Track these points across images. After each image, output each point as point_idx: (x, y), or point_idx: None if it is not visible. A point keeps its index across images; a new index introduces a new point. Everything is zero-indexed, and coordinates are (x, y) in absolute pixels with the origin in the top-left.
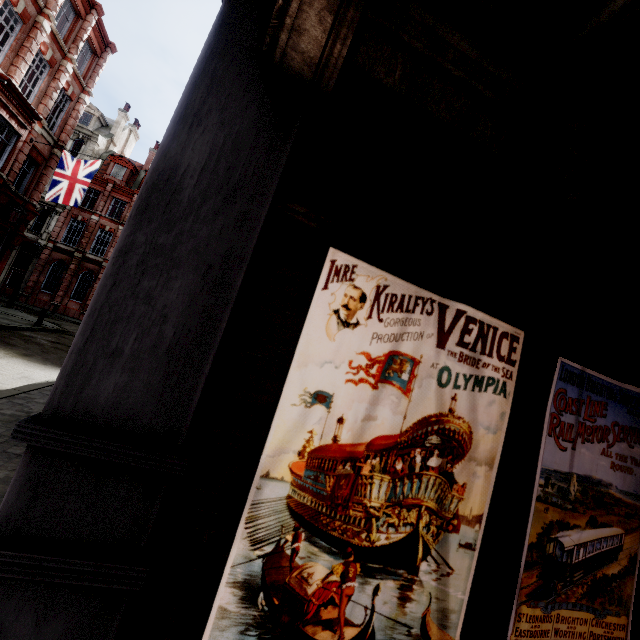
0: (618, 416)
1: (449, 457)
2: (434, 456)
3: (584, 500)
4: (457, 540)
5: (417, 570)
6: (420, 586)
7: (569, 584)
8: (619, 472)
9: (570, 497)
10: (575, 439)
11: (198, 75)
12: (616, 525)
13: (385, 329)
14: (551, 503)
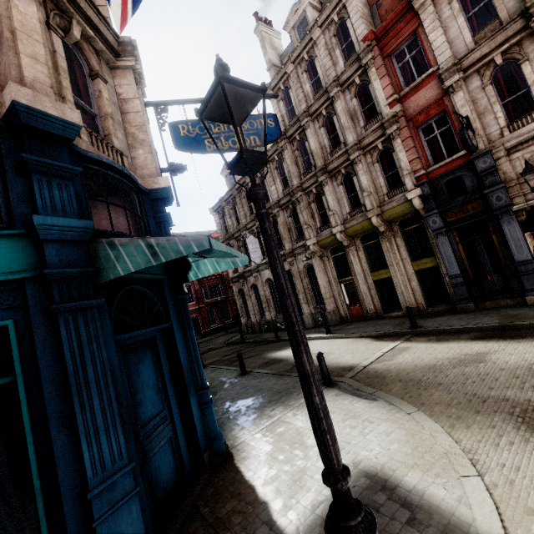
0: None
1: None
2: None
3: None
4: None
5: None
6: None
7: None
8: None
9: None
10: None
11: (518, 225)
12: None
13: (528, 240)
14: None
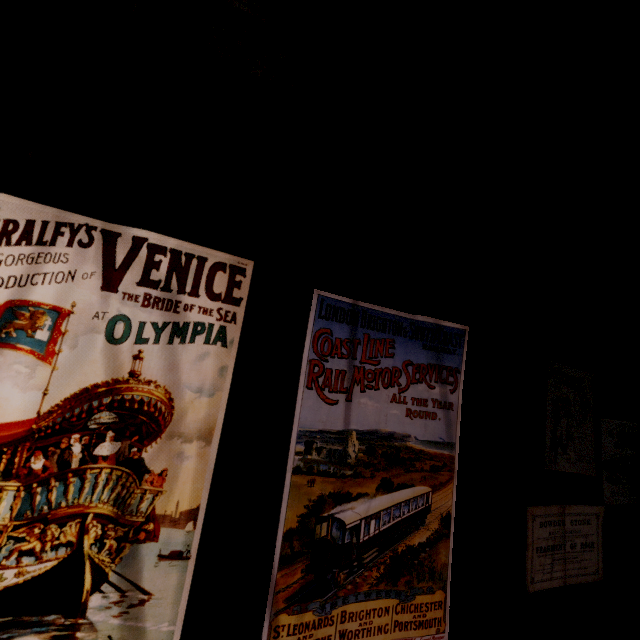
0: (411, 354)
1: (134, 438)
2: (107, 440)
3: (371, 461)
4: (156, 551)
5: (83, 609)
6: (91, 631)
7: (358, 569)
8: (418, 419)
9: (349, 460)
10: (350, 388)
11: None
12: (420, 483)
13: None
14: (319, 473)
